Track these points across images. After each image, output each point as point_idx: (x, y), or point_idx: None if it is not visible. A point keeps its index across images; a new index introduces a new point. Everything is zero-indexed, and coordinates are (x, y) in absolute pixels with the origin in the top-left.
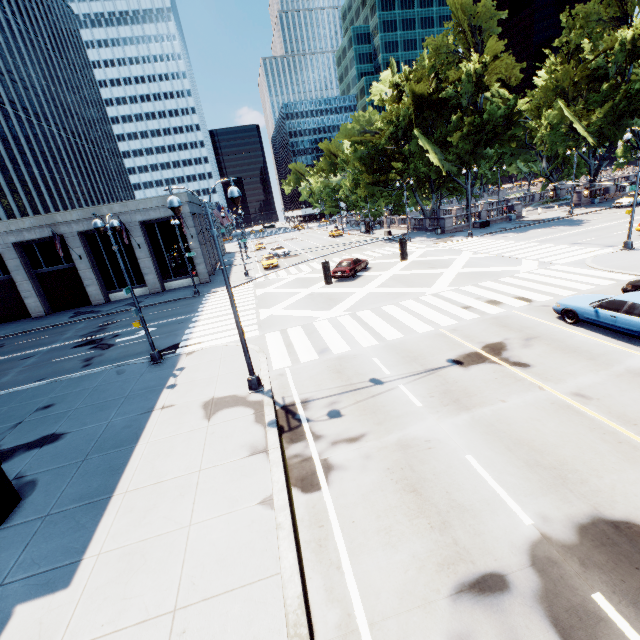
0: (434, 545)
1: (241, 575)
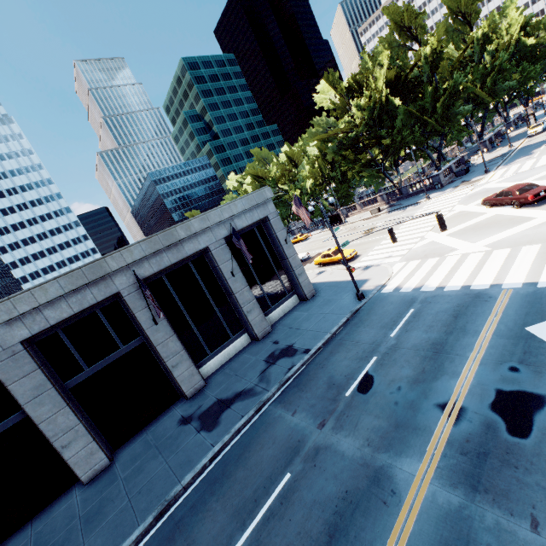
0: None
1: None
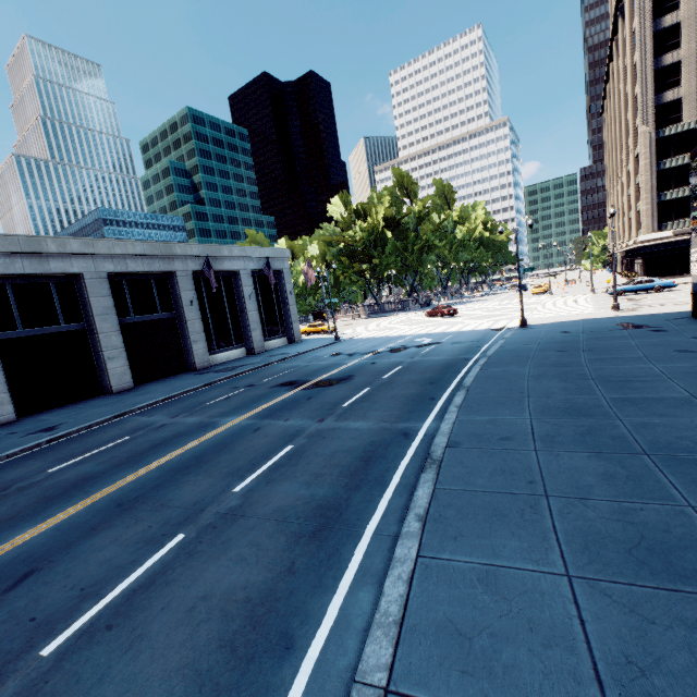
0: None
1: None
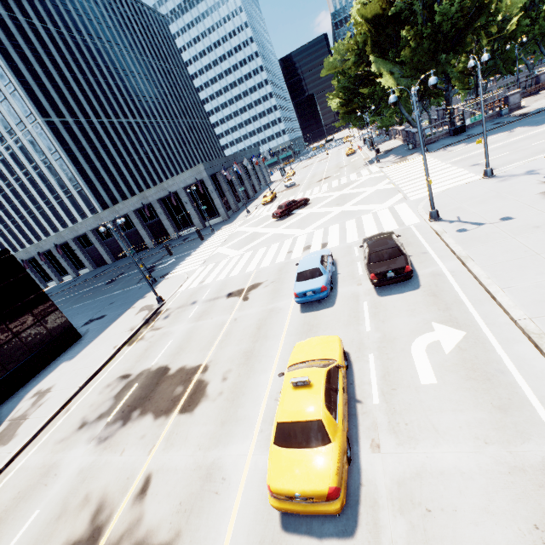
0: (131, 365)
1: (94, 364)
